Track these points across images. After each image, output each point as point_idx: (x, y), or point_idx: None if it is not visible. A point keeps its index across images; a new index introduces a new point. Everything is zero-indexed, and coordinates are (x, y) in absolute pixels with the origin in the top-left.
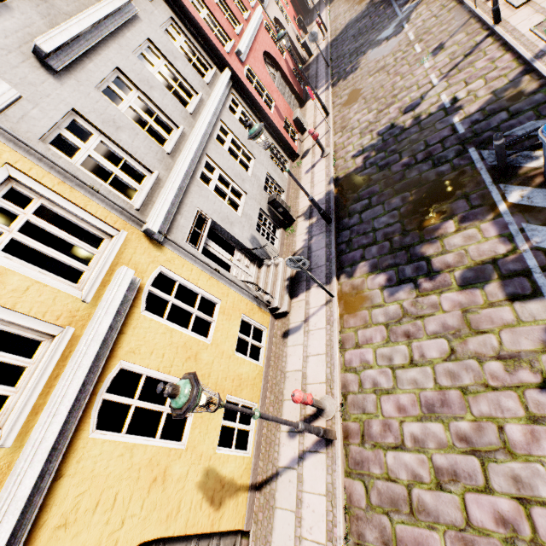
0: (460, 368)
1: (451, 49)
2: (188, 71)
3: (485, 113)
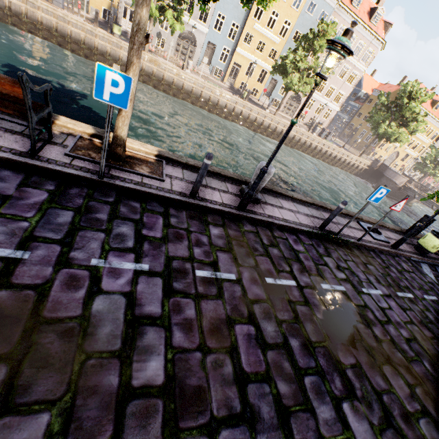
0: None
1: None
2: None
3: None
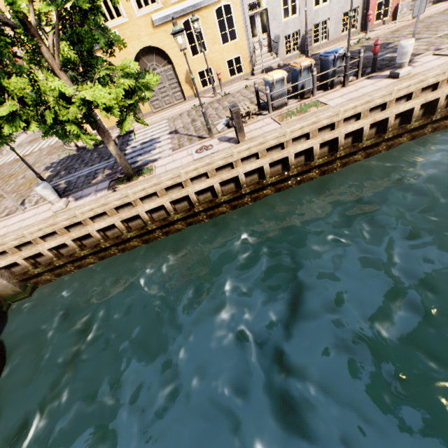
0: (246, 100)
1: None
2: None
3: (390, 59)
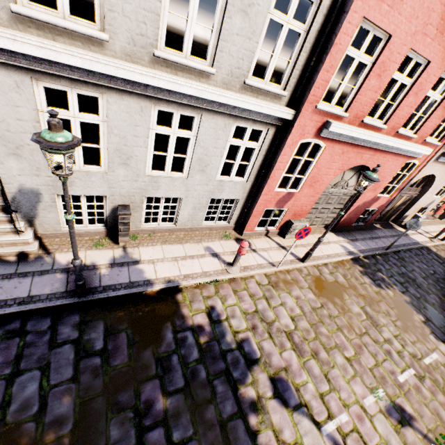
0: None
1: (397, 444)
2: (240, 41)
3: None
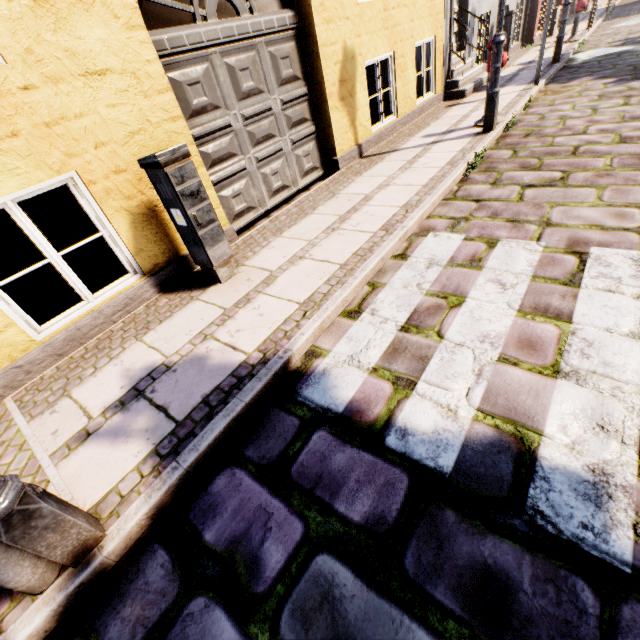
0: None
1: None
2: None
3: None
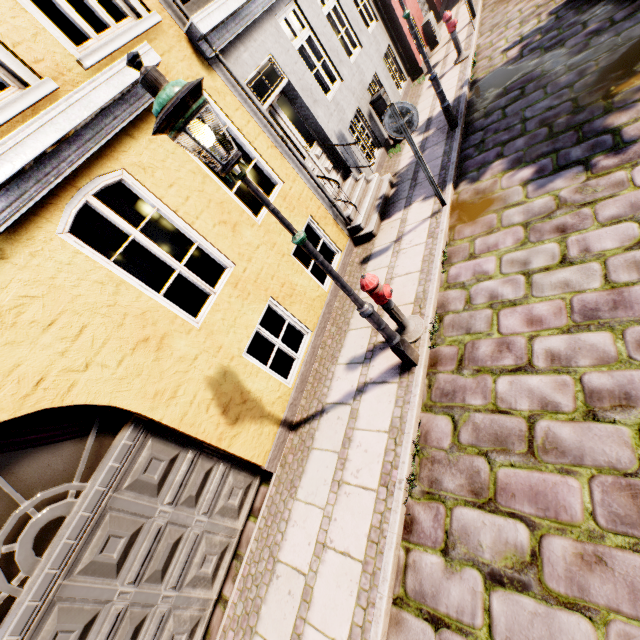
0: None
1: None
2: None
3: None
